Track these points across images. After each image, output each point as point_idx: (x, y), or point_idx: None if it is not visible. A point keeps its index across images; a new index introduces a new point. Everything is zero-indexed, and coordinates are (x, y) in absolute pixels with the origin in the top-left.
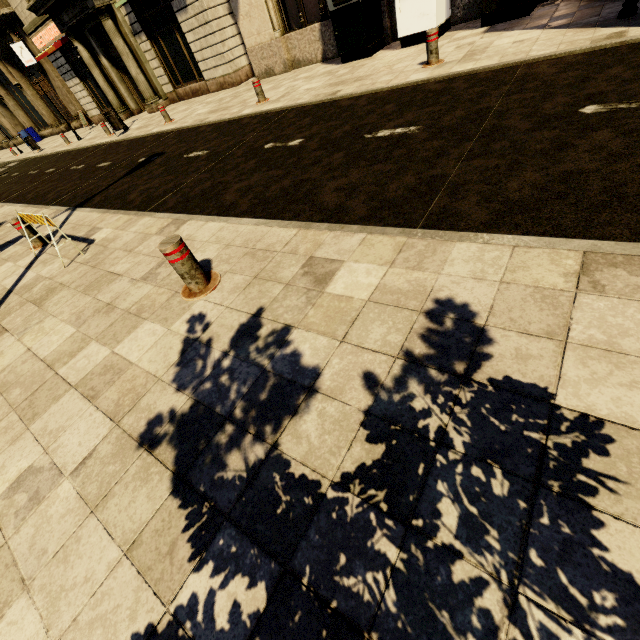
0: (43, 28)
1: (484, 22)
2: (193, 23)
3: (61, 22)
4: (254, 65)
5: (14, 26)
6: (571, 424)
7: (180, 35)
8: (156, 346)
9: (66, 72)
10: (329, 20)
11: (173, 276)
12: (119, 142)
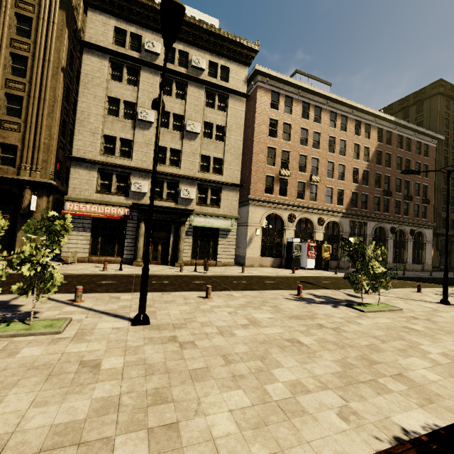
0: (97, 205)
1: (321, 269)
2: (226, 243)
3: (145, 214)
4: (246, 262)
5: (37, 187)
6: (450, 292)
7: (212, 243)
8: (434, 295)
9: (78, 226)
10: (276, 258)
11: (413, 292)
12: (225, 276)
